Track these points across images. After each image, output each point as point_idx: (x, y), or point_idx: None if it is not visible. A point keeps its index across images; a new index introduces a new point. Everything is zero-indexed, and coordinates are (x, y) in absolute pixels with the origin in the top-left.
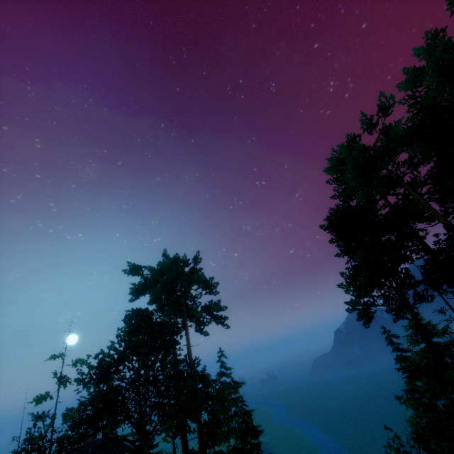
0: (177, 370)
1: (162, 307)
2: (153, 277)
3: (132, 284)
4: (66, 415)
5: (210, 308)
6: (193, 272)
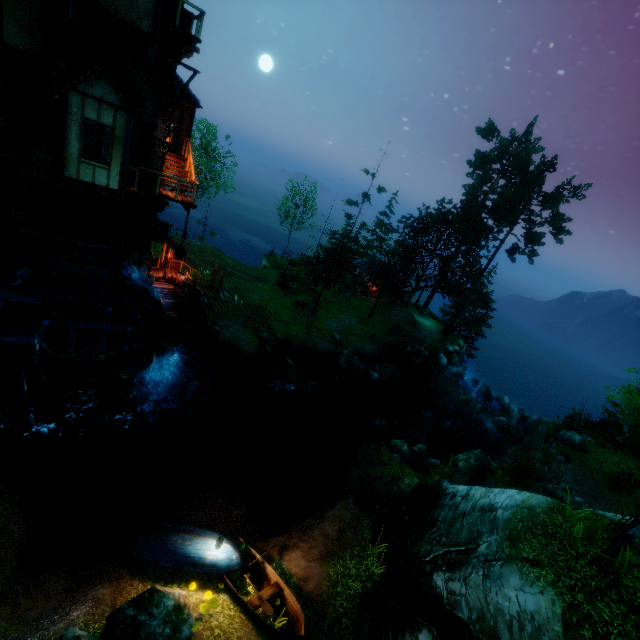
0: (476, 272)
1: (495, 209)
2: (499, 153)
3: (476, 151)
4: (362, 226)
5: (534, 240)
6: (556, 197)
